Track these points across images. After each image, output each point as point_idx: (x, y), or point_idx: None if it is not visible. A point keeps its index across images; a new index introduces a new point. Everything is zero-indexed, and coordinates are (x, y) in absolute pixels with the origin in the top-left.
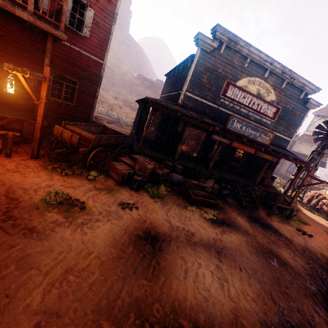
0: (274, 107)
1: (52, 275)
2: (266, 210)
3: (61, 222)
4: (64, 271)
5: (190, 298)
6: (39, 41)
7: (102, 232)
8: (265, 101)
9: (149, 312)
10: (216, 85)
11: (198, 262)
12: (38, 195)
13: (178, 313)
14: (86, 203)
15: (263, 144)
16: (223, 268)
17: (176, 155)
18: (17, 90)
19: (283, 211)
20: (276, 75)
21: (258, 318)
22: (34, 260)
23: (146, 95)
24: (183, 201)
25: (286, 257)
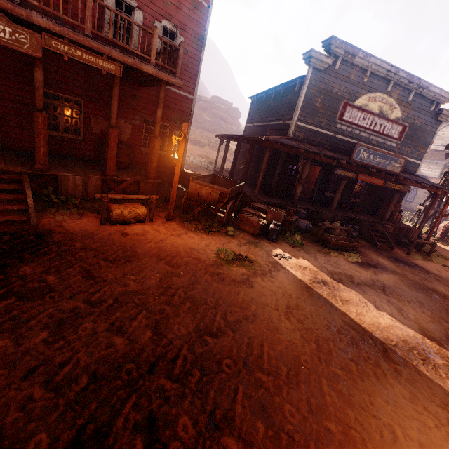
0: (400, 126)
1: (281, 310)
2: (402, 249)
3: (248, 274)
4: (285, 307)
5: (383, 321)
6: (131, 86)
7: (283, 279)
8: (388, 120)
9: (362, 330)
10: (331, 108)
11: (371, 297)
12: (210, 253)
13: (381, 330)
14: (249, 257)
15: (393, 173)
16: (394, 301)
17: (296, 198)
18: (121, 147)
19: (421, 248)
20: (401, 86)
21: (441, 333)
22: (260, 301)
23: (204, 120)
24: (321, 247)
25: (443, 290)
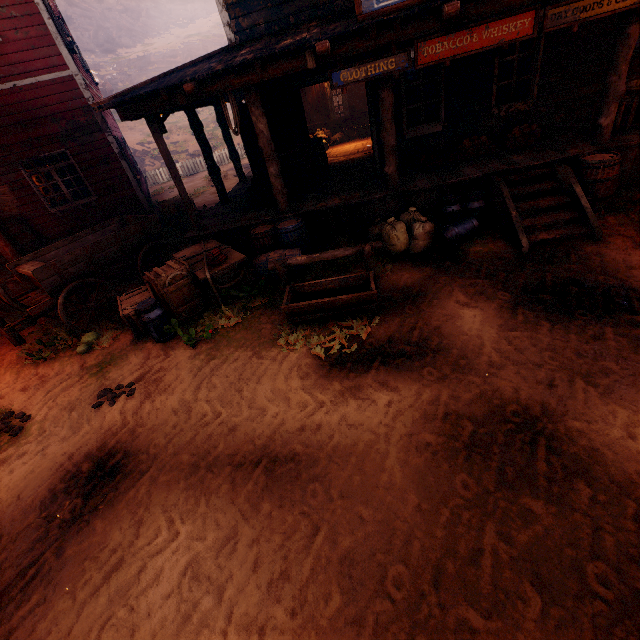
0: None
1: None
2: None
3: None
4: None
5: None
6: None
7: (9, 485)
8: None
9: None
10: None
11: (174, 529)
12: None
13: None
14: (33, 418)
15: None
16: (241, 543)
17: (277, 198)
18: None
19: None
20: None
21: None
22: None
23: None
24: (281, 322)
25: (616, 433)
